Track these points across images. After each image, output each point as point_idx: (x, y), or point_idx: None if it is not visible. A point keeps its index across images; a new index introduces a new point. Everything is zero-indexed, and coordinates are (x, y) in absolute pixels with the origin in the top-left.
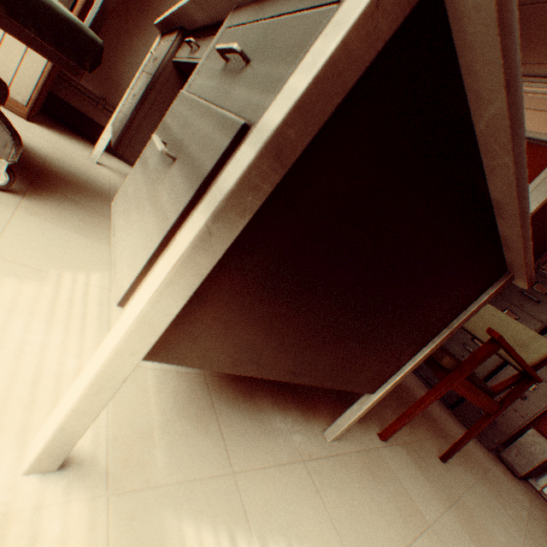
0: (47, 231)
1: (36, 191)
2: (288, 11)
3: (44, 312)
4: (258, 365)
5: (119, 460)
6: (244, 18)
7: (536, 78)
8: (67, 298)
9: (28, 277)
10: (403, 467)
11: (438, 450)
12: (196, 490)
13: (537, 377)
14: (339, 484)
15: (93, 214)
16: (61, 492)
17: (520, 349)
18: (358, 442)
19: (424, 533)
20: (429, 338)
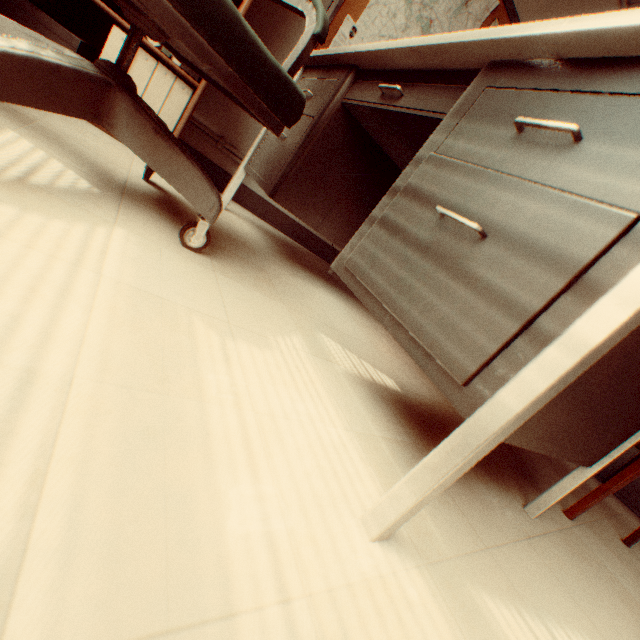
0: (242, 293)
1: (212, 248)
2: (639, 92)
3: (290, 380)
4: (543, 440)
5: (412, 531)
6: (526, 81)
7: None
8: (294, 365)
9: (261, 344)
10: (599, 550)
11: (616, 532)
12: (472, 564)
13: None
14: (562, 565)
15: (255, 269)
16: (398, 560)
17: None
18: (552, 519)
19: None
20: None
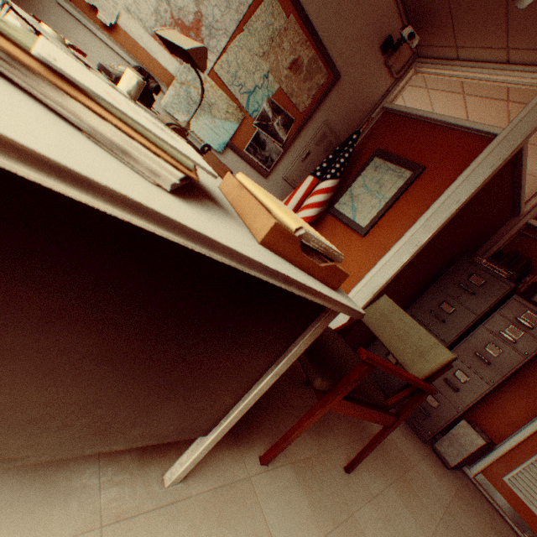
0: None
1: None
2: None
3: None
4: None
5: None
6: None
7: (472, 62)
8: None
9: None
10: (280, 495)
11: (347, 459)
12: None
13: (430, 389)
14: None
15: None
16: None
17: (419, 358)
18: (220, 475)
19: None
20: (254, 376)
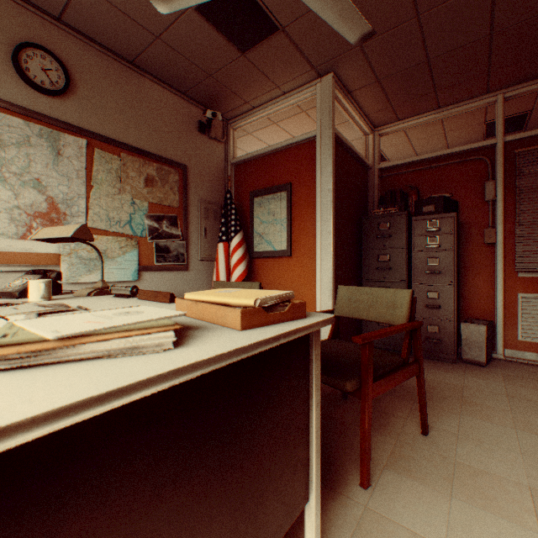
0: None
1: None
2: None
3: None
4: None
5: None
6: None
7: (264, 105)
8: None
9: None
10: (397, 498)
11: (418, 425)
12: None
13: (417, 324)
14: None
15: None
16: None
17: (394, 310)
18: (345, 527)
19: None
20: (305, 419)
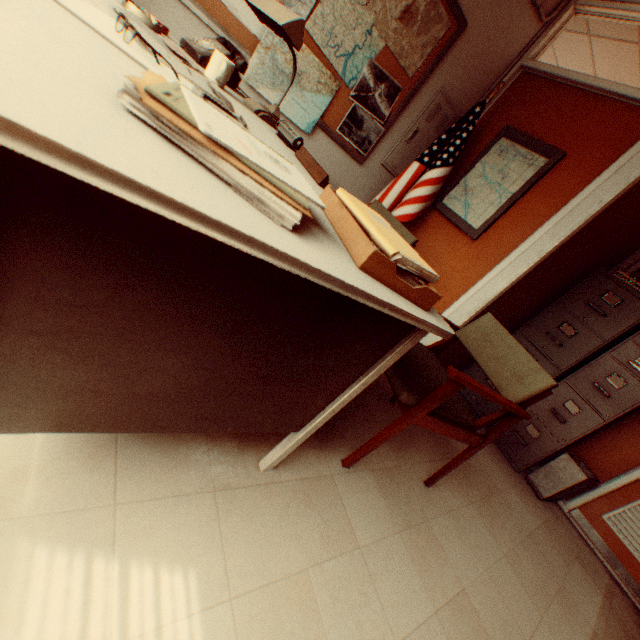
0: None
1: None
2: None
3: None
4: (95, 425)
5: None
6: None
7: None
8: None
9: None
10: (359, 493)
11: (428, 474)
12: (62, 520)
13: (522, 414)
14: (253, 511)
15: None
16: None
17: (516, 383)
18: (306, 470)
19: (345, 554)
20: (344, 384)
